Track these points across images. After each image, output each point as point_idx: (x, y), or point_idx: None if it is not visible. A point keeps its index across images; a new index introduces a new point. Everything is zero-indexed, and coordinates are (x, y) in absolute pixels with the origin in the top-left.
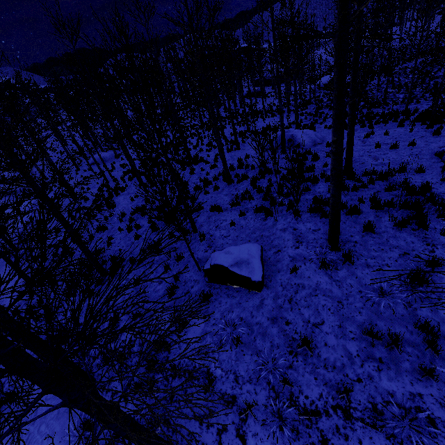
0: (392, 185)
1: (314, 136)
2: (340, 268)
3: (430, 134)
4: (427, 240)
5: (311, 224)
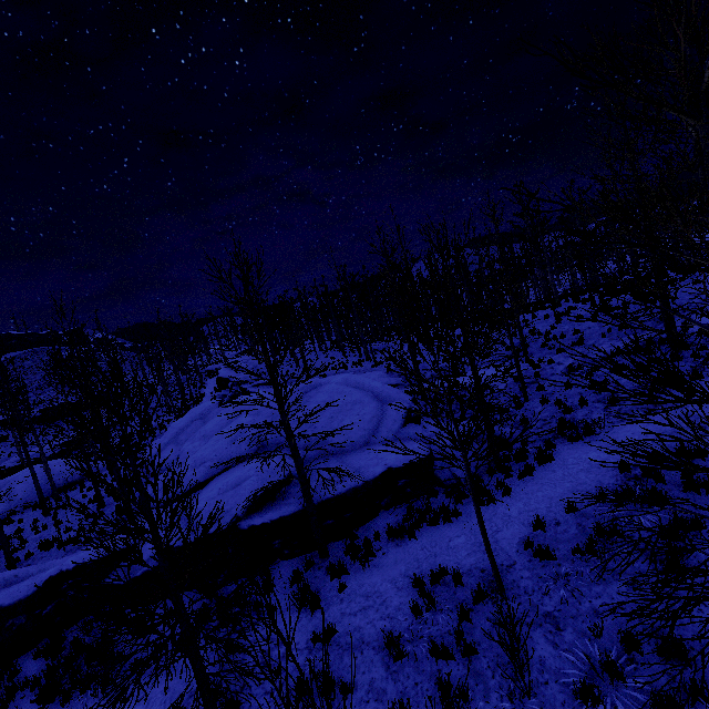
0: None
1: None
2: None
3: None
4: None
5: None
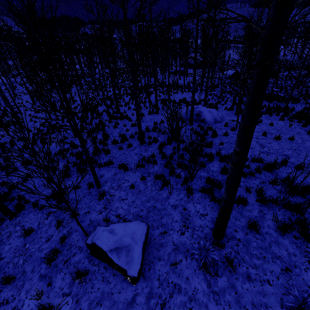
0: (276, 180)
1: (216, 115)
2: (220, 274)
3: (305, 132)
4: (309, 255)
5: (200, 207)
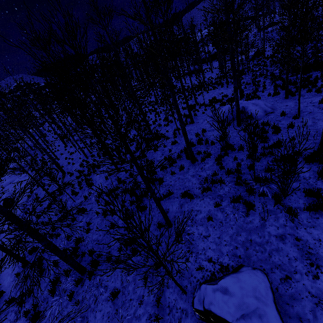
0: None
1: (264, 106)
2: None
3: None
4: None
5: (319, 232)
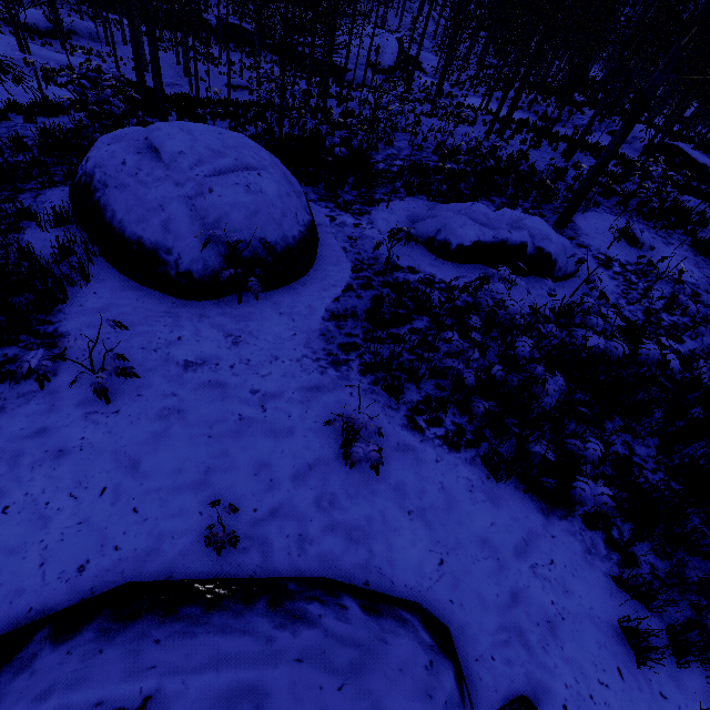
0: None
1: None
2: None
3: None
4: None
5: None
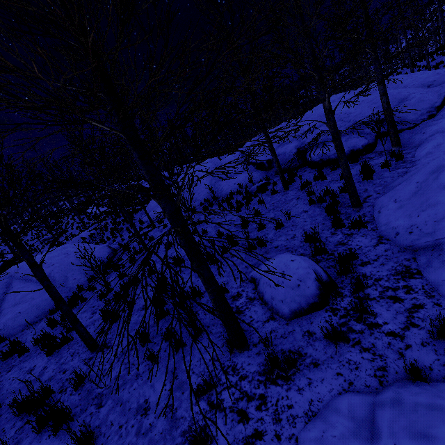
0: None
1: None
2: None
3: None
4: None
5: None
